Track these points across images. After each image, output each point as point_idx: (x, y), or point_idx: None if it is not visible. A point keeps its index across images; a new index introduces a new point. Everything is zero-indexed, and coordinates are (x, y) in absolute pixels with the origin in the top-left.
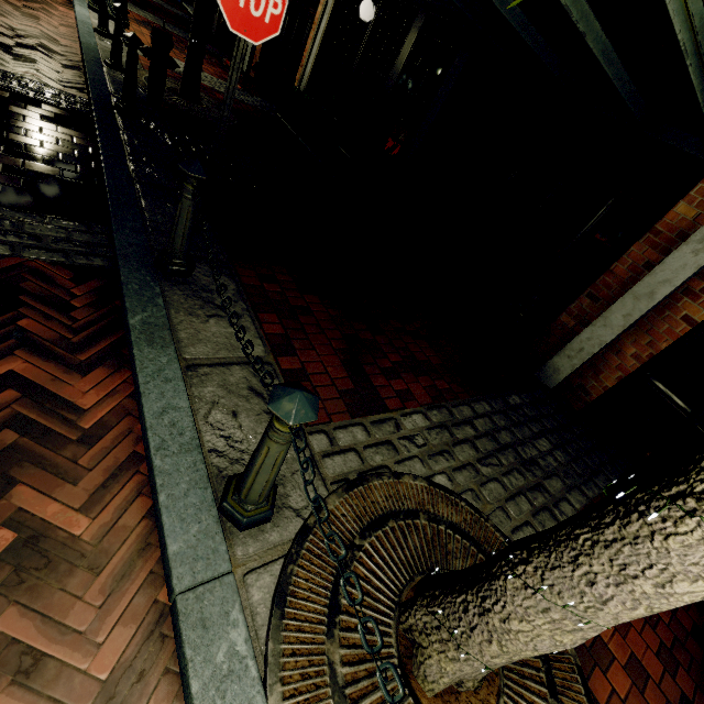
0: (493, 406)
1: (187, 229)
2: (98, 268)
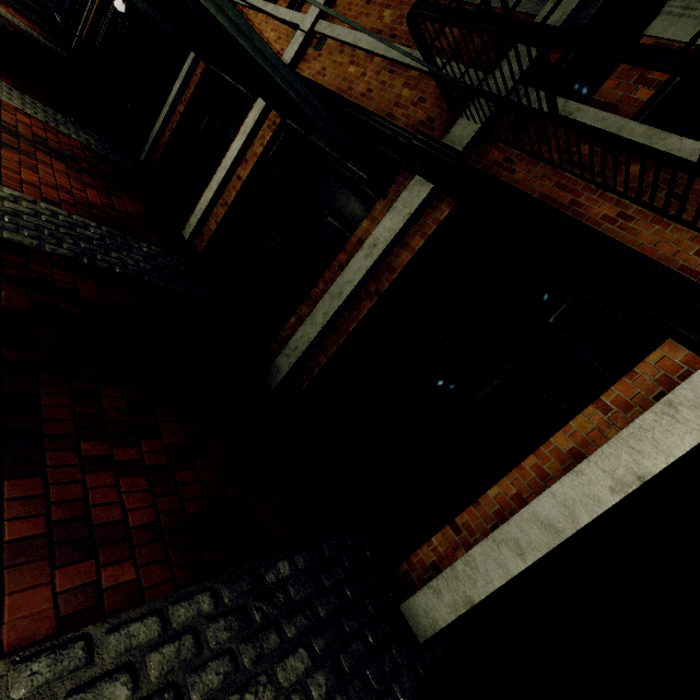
0: (67, 119)
1: None
2: None
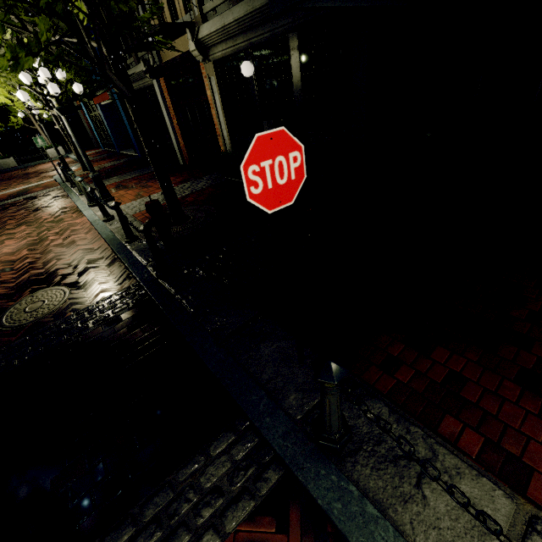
0: None
1: (338, 410)
2: (278, 485)
